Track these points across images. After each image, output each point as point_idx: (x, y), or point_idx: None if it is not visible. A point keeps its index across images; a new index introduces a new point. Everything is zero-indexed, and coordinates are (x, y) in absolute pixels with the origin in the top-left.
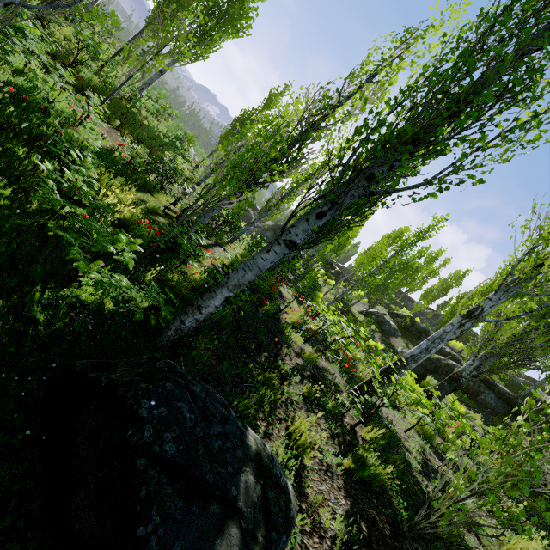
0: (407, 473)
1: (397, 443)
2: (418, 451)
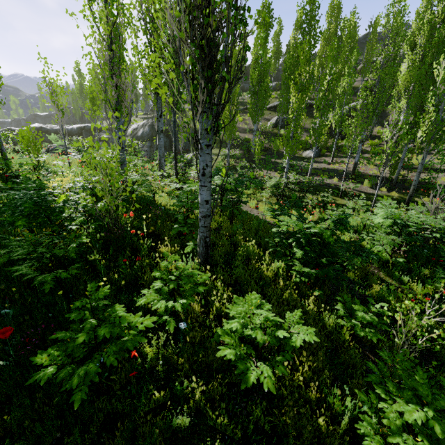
0: None
1: None
2: None
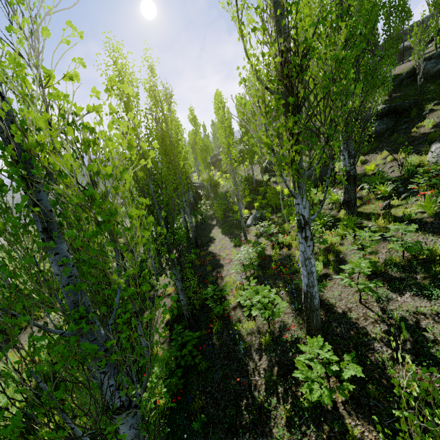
0: (387, 409)
1: (364, 344)
2: (379, 316)
